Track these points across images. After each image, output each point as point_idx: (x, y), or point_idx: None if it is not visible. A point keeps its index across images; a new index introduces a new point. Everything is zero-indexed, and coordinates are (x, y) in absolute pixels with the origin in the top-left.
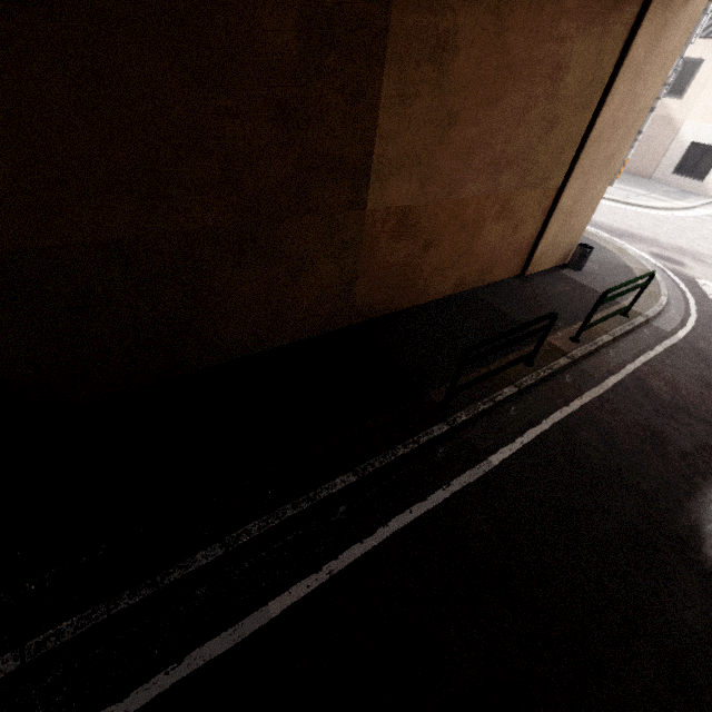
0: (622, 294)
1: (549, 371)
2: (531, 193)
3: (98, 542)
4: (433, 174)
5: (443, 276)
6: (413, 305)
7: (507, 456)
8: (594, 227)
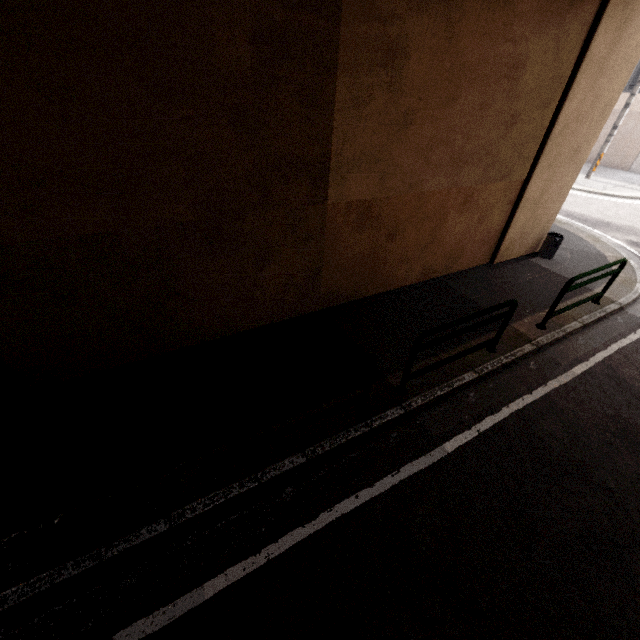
0: (590, 281)
1: (511, 357)
2: (494, 185)
3: (56, 510)
4: (392, 170)
5: (409, 265)
6: (380, 292)
7: (462, 444)
8: (568, 217)
